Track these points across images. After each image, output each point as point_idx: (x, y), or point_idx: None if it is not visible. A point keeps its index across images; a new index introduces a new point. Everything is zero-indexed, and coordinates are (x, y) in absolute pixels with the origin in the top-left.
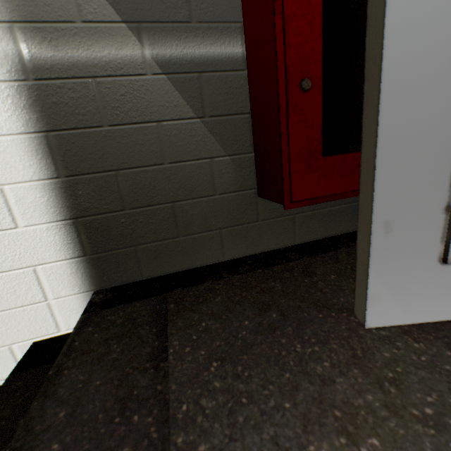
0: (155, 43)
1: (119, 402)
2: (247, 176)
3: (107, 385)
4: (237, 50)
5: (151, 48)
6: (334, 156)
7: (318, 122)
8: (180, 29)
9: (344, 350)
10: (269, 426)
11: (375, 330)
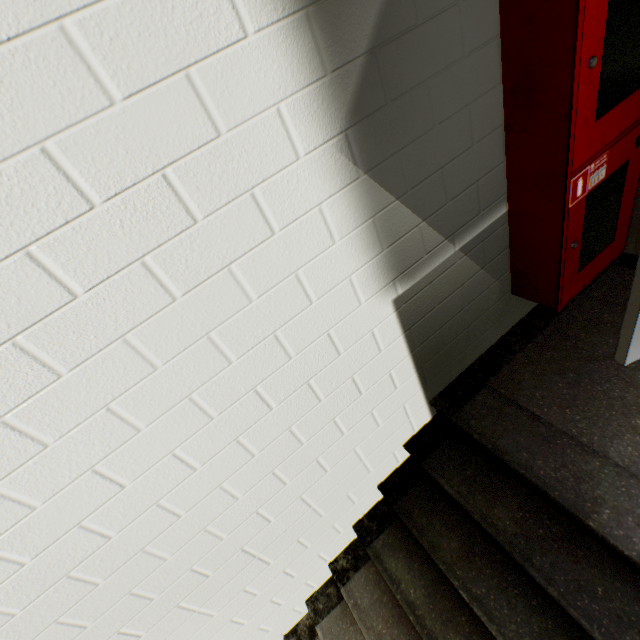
0: (461, 240)
1: (543, 441)
2: (506, 286)
3: (527, 438)
4: (503, 212)
5: (458, 245)
6: (582, 270)
7: (577, 258)
8: (473, 222)
9: (620, 381)
10: (612, 422)
11: (628, 366)
